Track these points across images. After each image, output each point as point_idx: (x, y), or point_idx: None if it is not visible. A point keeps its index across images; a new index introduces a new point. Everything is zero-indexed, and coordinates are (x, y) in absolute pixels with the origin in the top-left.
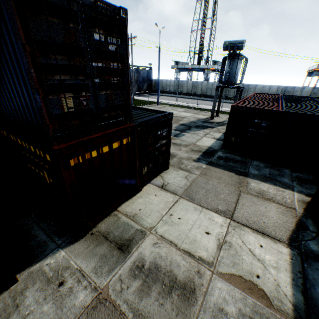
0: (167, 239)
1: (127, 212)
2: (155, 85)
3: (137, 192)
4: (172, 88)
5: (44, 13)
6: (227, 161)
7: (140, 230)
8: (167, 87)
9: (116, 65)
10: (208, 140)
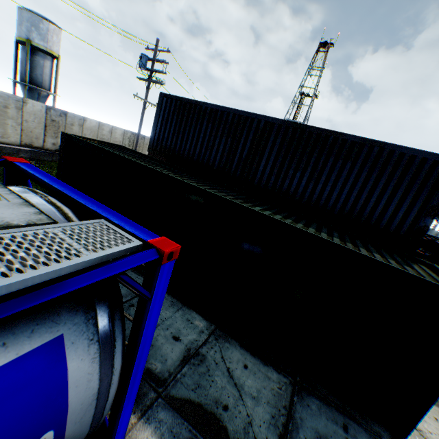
0: None
1: None
2: None
3: None
4: None
5: None
6: None
7: None
8: None
9: None
10: None
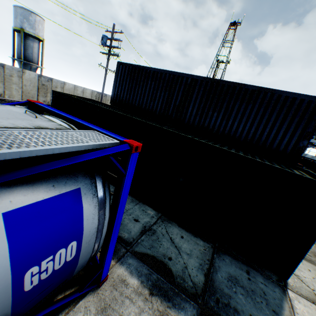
0: None
1: None
2: None
3: None
4: None
5: None
6: None
7: None
8: None
9: None
10: None
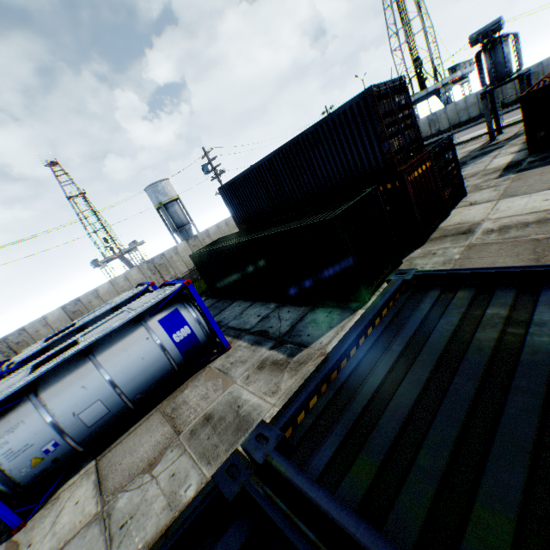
0: (503, 217)
1: (449, 225)
2: None
3: (447, 215)
4: None
5: (380, 101)
6: (544, 159)
7: (472, 224)
8: None
9: (407, 112)
10: (502, 159)
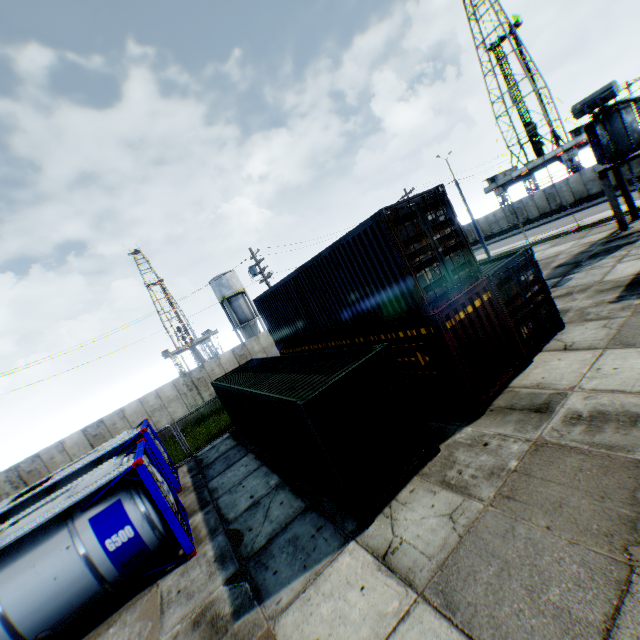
0: (603, 389)
1: (524, 384)
2: (467, 236)
3: (526, 364)
4: (504, 223)
5: (401, 224)
6: None
7: (554, 393)
8: (493, 227)
9: (449, 230)
10: (629, 265)
